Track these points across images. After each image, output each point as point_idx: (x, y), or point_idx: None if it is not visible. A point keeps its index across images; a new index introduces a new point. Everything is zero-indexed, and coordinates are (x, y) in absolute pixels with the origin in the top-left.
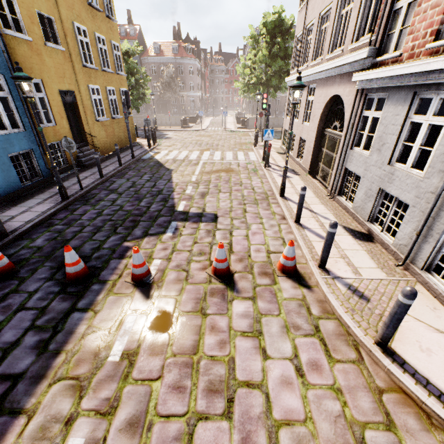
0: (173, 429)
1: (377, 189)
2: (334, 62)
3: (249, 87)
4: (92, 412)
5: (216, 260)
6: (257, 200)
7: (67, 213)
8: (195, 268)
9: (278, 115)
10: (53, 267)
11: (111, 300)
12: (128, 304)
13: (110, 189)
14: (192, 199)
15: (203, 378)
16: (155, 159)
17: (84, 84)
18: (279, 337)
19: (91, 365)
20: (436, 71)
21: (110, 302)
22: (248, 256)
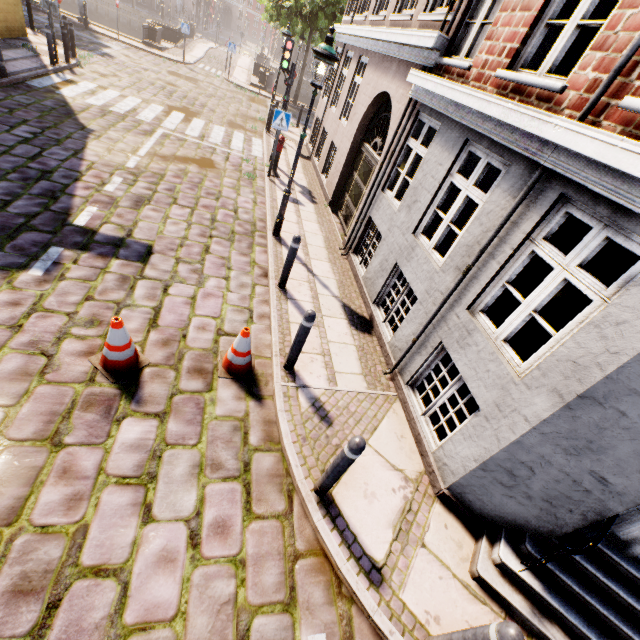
0: None
1: (394, 264)
2: (395, 32)
3: (281, 12)
4: None
5: (108, 346)
6: (234, 234)
7: None
8: (71, 352)
9: None
10: None
11: None
12: None
13: None
14: (113, 206)
15: (11, 570)
16: (60, 96)
17: None
18: (182, 484)
19: None
20: (494, 118)
21: None
22: (182, 336)
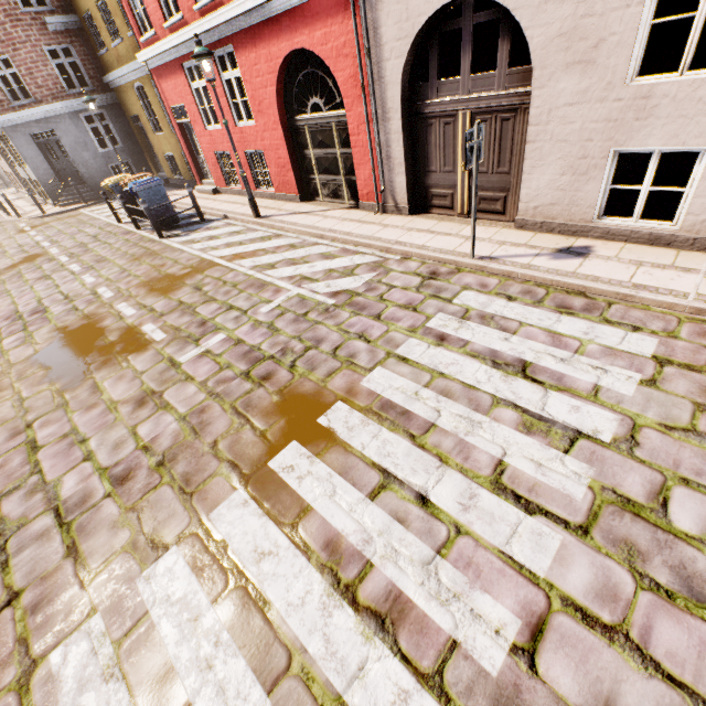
0: None
1: (29, 180)
2: None
3: None
4: None
5: None
6: None
7: None
8: None
9: None
10: None
11: None
12: None
13: None
14: None
15: None
16: None
17: None
18: None
19: None
20: None
21: None
22: None
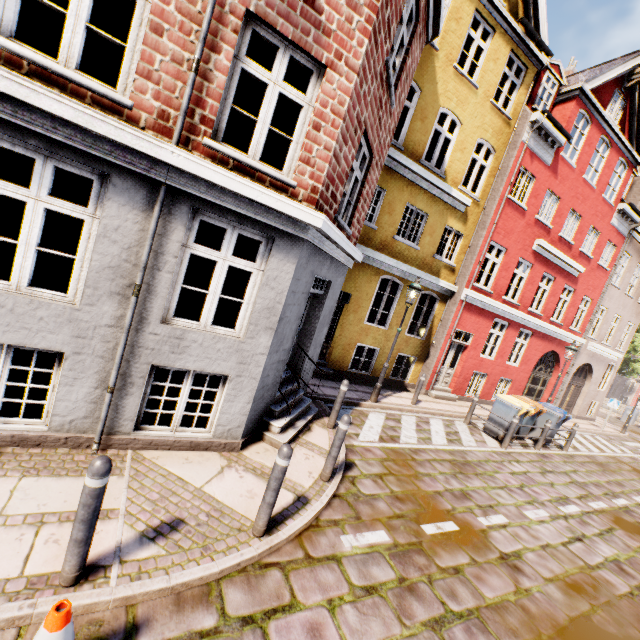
0: None
1: None
2: None
3: None
4: None
5: None
6: None
7: None
8: None
9: None
10: None
11: None
12: None
13: None
14: None
15: None
16: None
17: None
18: None
19: None
20: (41, 111)
21: None
22: None
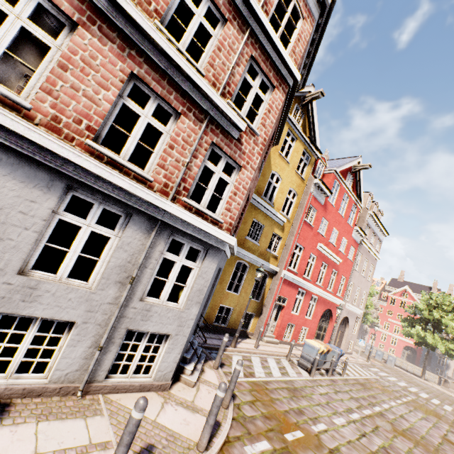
0: None
1: None
2: None
3: None
4: None
5: None
6: None
7: None
8: None
9: None
10: None
11: None
12: None
13: None
14: None
15: None
16: None
17: None
18: None
19: None
20: (109, 181)
21: None
22: None
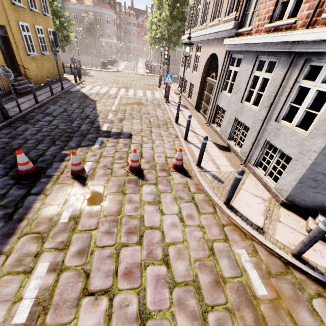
0: (106, 252)
1: (234, 118)
2: (213, 28)
3: (155, 40)
4: (52, 249)
5: (132, 161)
6: (159, 125)
7: (11, 129)
8: (117, 167)
9: (177, 65)
10: (6, 167)
11: (57, 188)
12: (70, 190)
13: (46, 113)
14: (113, 122)
15: (124, 227)
16: (82, 92)
17: (14, 21)
18: (171, 204)
19: (47, 225)
20: (268, 43)
21: (57, 189)
22: (153, 160)
